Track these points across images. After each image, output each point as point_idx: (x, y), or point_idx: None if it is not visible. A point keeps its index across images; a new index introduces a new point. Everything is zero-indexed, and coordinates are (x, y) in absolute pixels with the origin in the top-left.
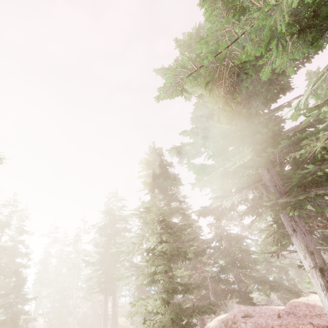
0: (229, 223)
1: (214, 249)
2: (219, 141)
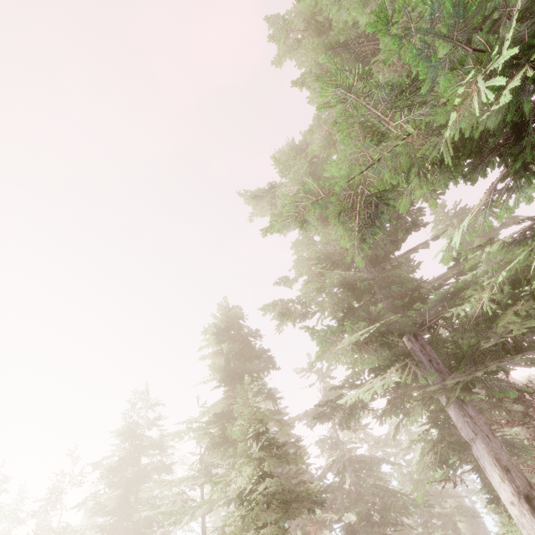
0: (352, 437)
1: (333, 491)
2: (338, 294)
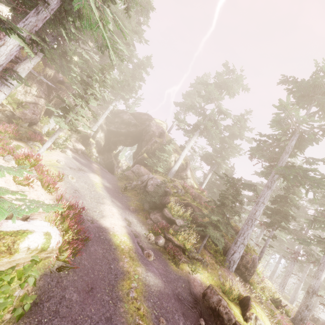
0: None
1: None
2: None
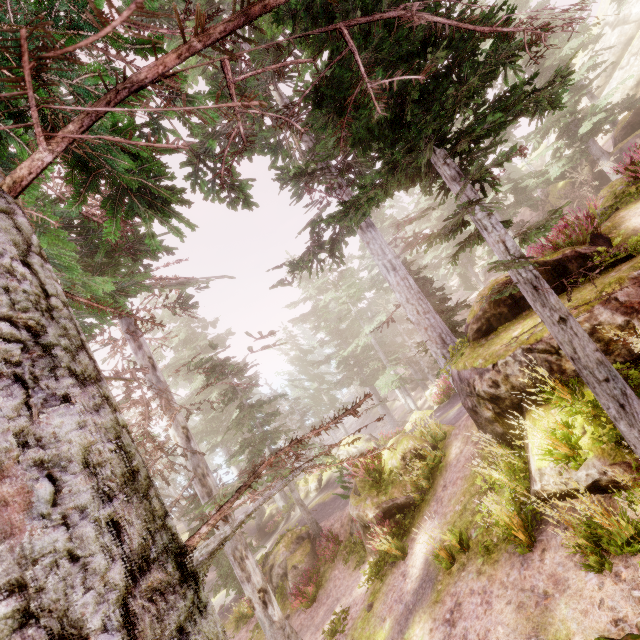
0: None
1: None
2: None
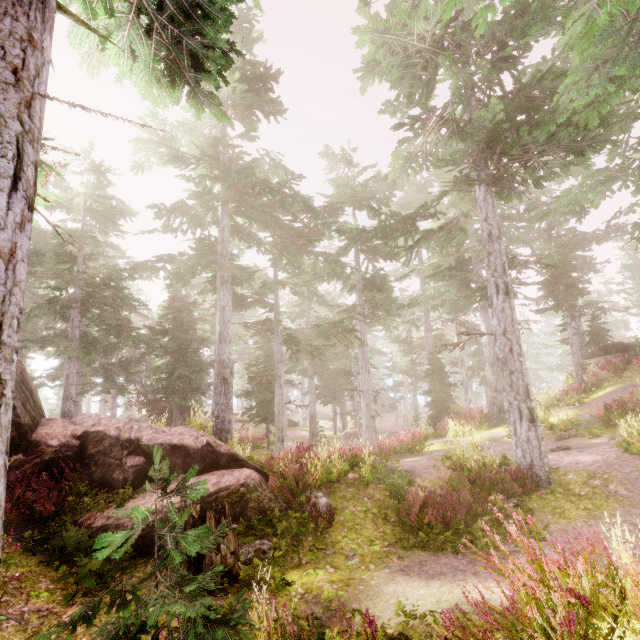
0: None
1: None
2: None
